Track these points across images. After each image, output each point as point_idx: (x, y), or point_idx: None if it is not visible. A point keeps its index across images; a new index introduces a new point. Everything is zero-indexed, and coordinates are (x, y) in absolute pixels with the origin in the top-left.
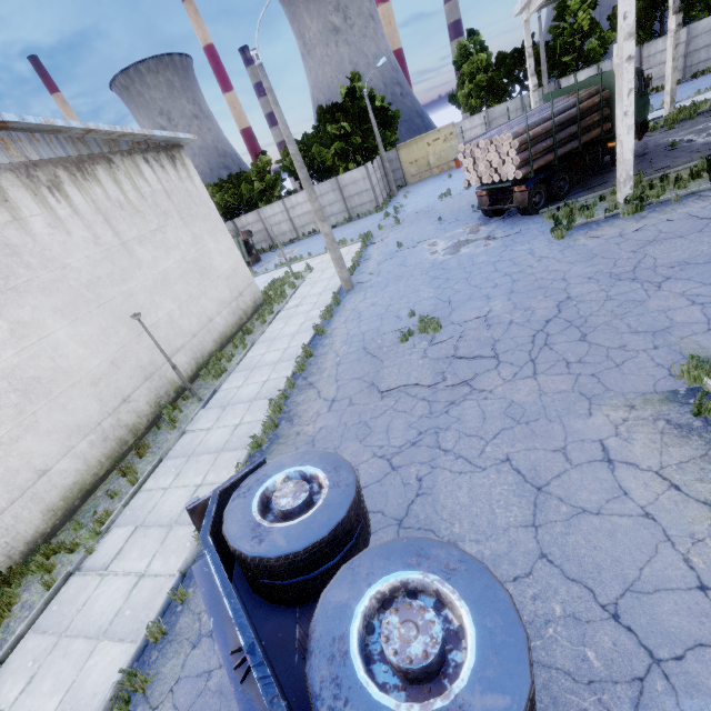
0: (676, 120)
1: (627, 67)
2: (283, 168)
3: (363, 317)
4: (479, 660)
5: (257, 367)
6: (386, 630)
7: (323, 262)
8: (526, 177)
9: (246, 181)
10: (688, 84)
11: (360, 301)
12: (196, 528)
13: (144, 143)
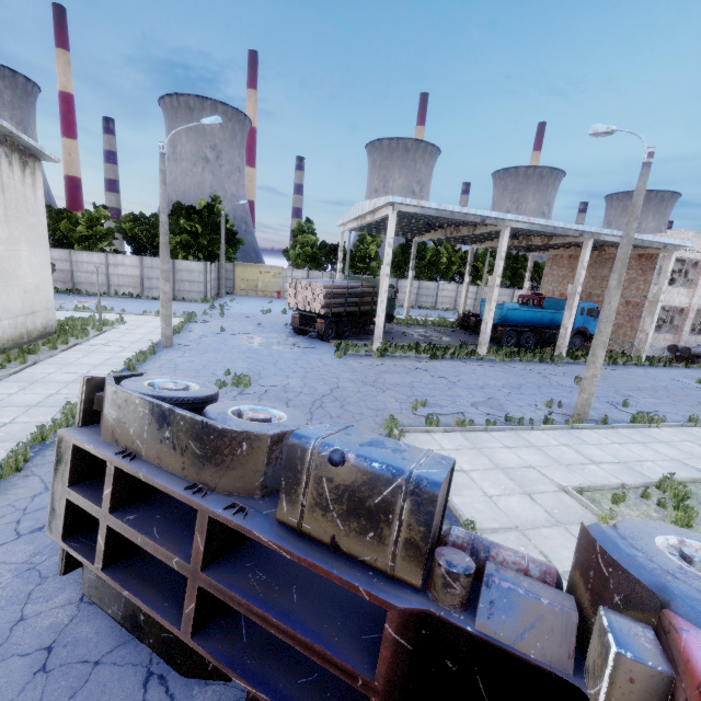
0: (408, 323)
1: (386, 278)
2: (120, 229)
3: (180, 367)
4: (288, 419)
5: (40, 381)
6: (246, 413)
7: (139, 321)
8: (326, 315)
9: (68, 220)
10: (417, 310)
11: (178, 356)
12: (81, 397)
13: (3, 137)
